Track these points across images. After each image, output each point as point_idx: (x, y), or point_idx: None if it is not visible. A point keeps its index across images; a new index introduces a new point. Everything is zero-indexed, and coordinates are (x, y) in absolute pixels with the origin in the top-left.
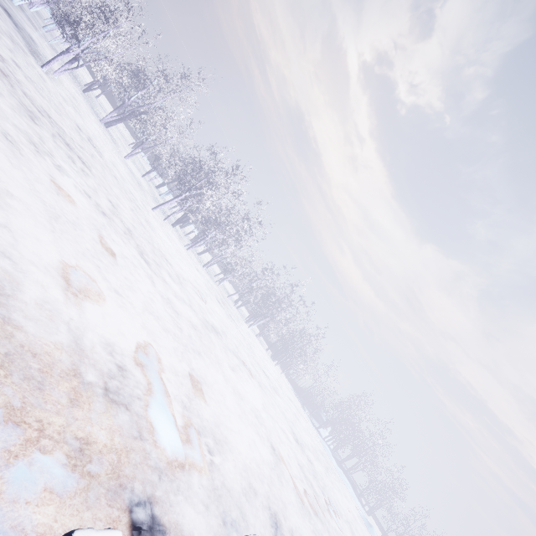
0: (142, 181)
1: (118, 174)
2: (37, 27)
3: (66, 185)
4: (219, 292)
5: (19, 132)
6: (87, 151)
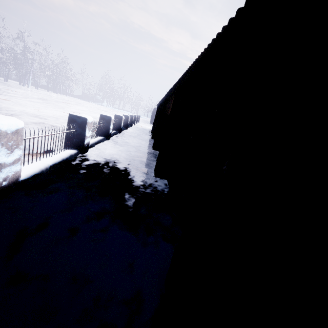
0: None
1: None
2: None
3: None
4: None
5: None
6: None
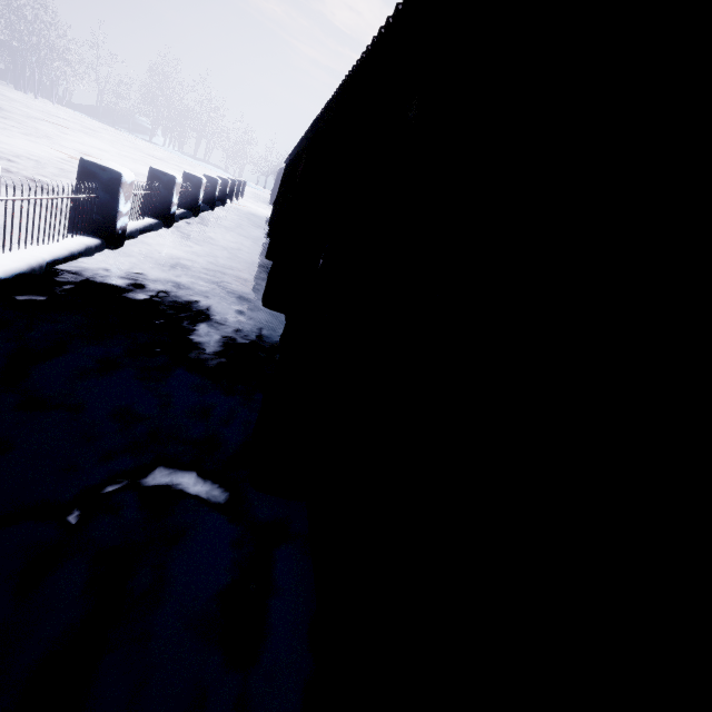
0: None
1: None
2: None
3: None
4: None
5: None
6: None
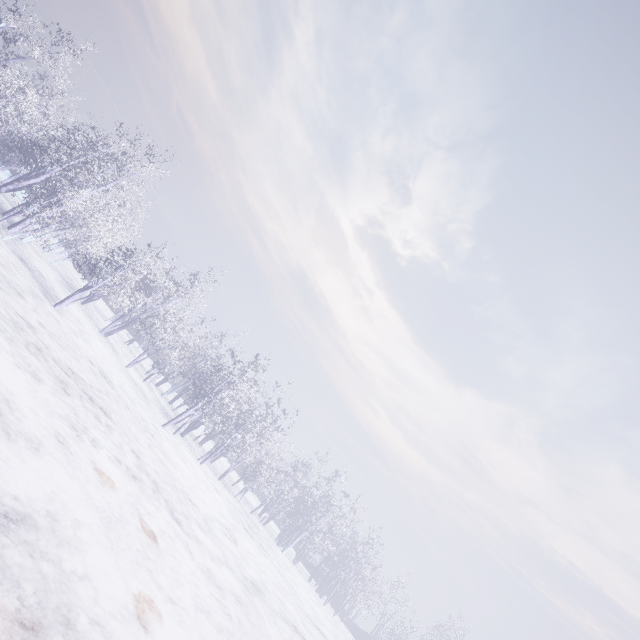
0: (144, 387)
1: (128, 399)
2: (39, 252)
3: (103, 462)
4: (242, 511)
5: (62, 420)
6: (102, 390)
